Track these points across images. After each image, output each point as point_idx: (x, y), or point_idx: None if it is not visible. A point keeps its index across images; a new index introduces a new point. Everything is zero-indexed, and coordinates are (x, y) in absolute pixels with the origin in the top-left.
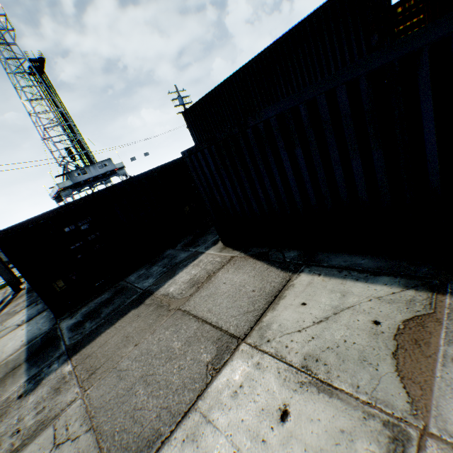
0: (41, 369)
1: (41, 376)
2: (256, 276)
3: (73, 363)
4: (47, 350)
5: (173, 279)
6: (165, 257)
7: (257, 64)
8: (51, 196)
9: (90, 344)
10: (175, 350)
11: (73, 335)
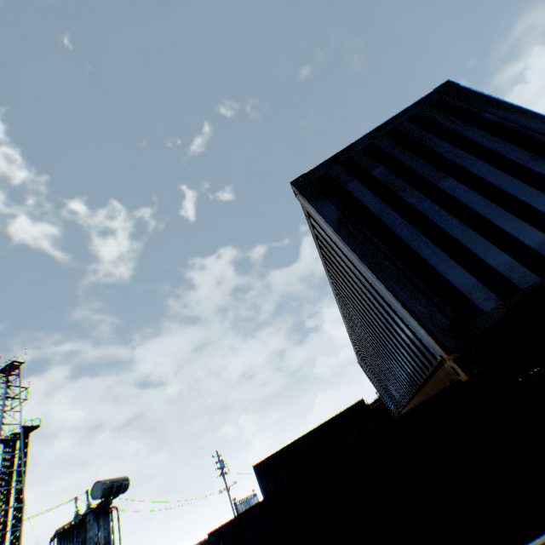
0: None
1: None
2: None
3: None
4: None
5: None
6: None
7: (318, 429)
8: None
9: None
10: None
11: None
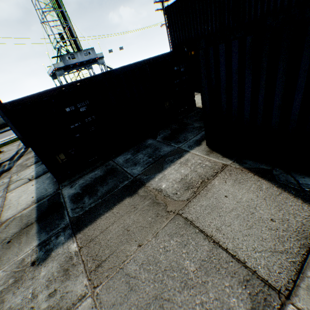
0: (49, 236)
1: (50, 246)
2: (267, 199)
3: (77, 242)
4: (53, 215)
5: (163, 174)
6: (148, 146)
7: None
8: (48, 73)
9: (91, 224)
10: (190, 274)
11: (75, 207)
